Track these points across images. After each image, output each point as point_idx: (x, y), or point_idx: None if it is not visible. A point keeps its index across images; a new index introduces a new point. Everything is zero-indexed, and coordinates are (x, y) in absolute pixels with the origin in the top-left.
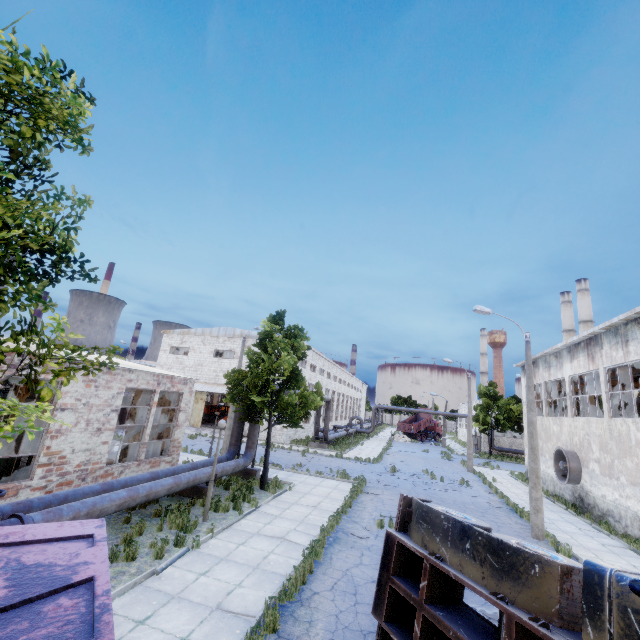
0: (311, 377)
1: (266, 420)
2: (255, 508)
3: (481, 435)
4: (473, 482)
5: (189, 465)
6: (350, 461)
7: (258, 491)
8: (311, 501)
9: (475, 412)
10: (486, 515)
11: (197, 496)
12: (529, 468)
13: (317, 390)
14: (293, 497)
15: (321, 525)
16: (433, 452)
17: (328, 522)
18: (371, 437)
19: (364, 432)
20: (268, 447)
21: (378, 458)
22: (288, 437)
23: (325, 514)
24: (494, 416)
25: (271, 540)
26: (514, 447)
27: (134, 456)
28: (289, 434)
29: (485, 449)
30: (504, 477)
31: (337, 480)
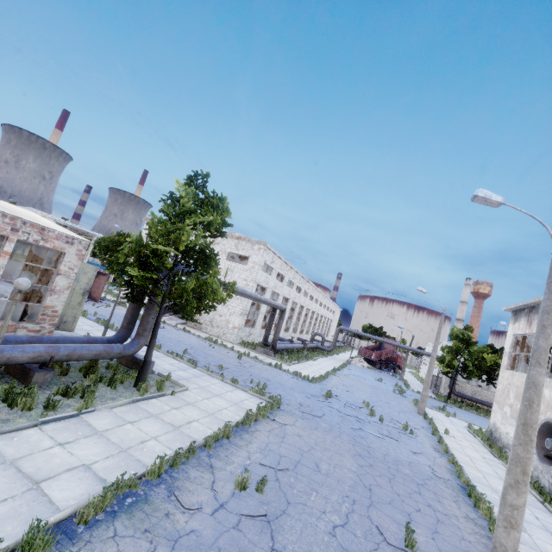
0: (276, 286)
1: (157, 305)
2: (77, 413)
3: (443, 377)
4: (420, 429)
5: (24, 337)
6: (286, 374)
7: (127, 388)
8: (181, 417)
9: (442, 353)
10: (423, 491)
11: (22, 378)
12: (512, 454)
13: (224, 278)
14: (164, 406)
15: (147, 464)
16: (387, 383)
17: (153, 464)
18: (330, 355)
19: (324, 349)
20: (152, 338)
21: (320, 377)
22: (239, 338)
23: (178, 443)
24: (462, 361)
25: (14, 482)
26: (477, 396)
27: (2, 316)
28: (240, 335)
29: (444, 391)
30: (459, 430)
31: (249, 394)
